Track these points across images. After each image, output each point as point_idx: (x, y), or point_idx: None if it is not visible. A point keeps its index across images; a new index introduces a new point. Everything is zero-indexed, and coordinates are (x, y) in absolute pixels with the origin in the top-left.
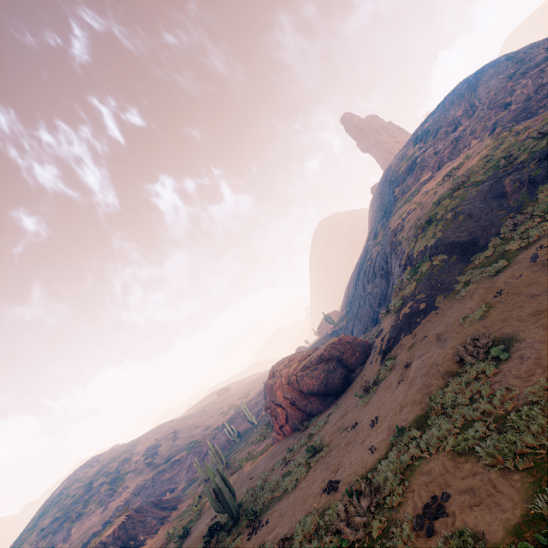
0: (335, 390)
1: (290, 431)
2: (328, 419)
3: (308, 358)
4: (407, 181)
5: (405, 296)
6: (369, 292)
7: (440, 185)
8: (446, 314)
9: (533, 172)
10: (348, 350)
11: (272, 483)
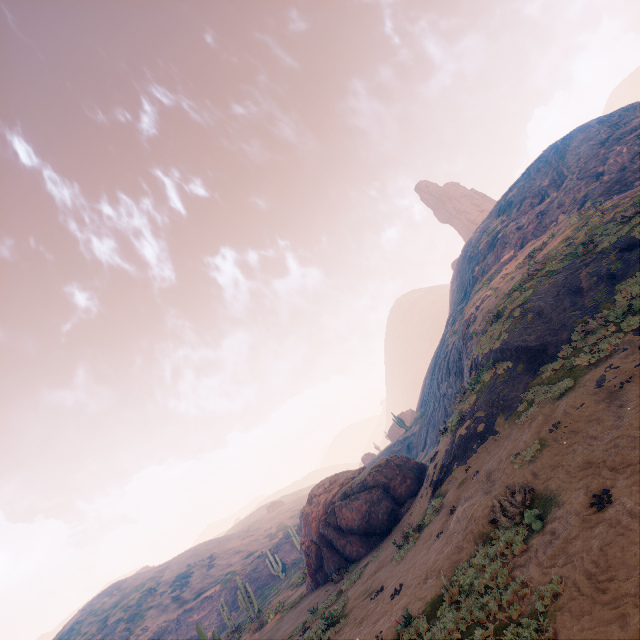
0: (379, 528)
1: (326, 578)
2: (363, 570)
3: (350, 482)
4: (487, 259)
5: (463, 411)
6: (443, 392)
7: (520, 268)
8: (503, 444)
9: (613, 265)
10: (396, 476)
11: None
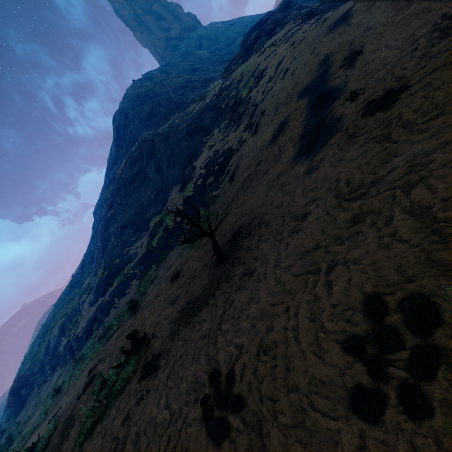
0: None
1: None
2: None
3: None
4: None
5: None
6: None
7: None
8: None
9: None
10: None
11: None
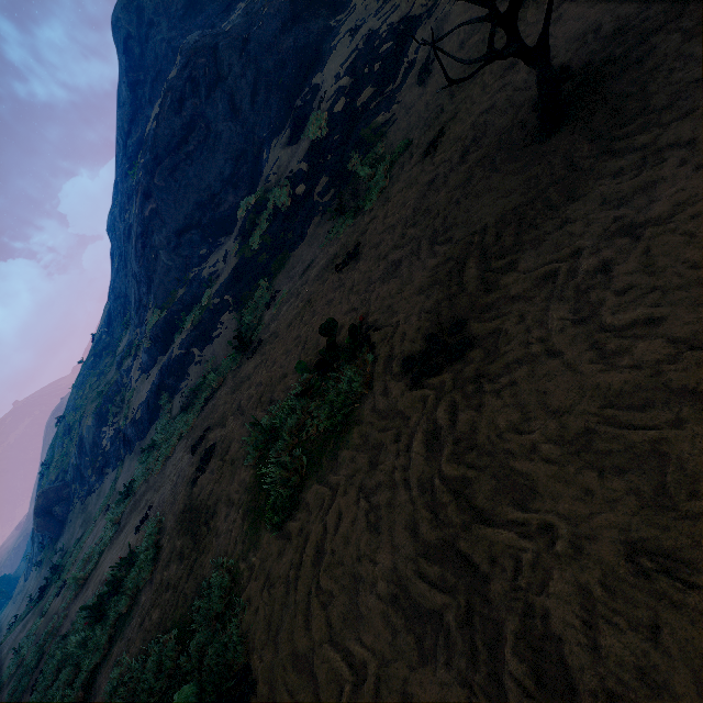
0: None
1: None
2: None
3: None
4: None
5: None
6: None
7: None
8: None
9: None
10: None
11: None
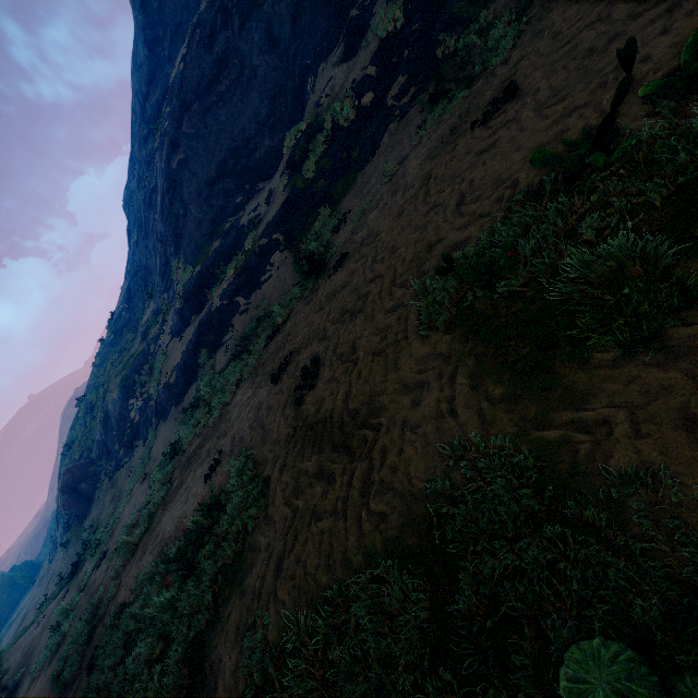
0: None
1: None
2: None
3: None
4: None
5: None
6: None
7: None
8: None
9: None
10: None
11: None
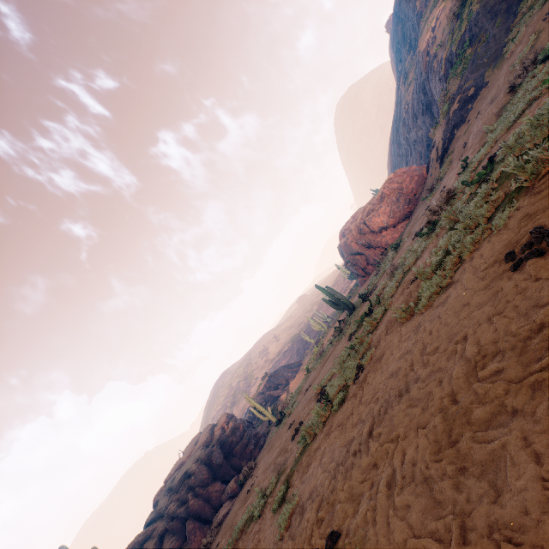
0: (402, 217)
1: (373, 268)
2: (403, 233)
3: (370, 203)
4: None
5: (451, 96)
6: (413, 140)
7: None
8: (497, 80)
9: None
10: (405, 179)
11: (371, 282)
